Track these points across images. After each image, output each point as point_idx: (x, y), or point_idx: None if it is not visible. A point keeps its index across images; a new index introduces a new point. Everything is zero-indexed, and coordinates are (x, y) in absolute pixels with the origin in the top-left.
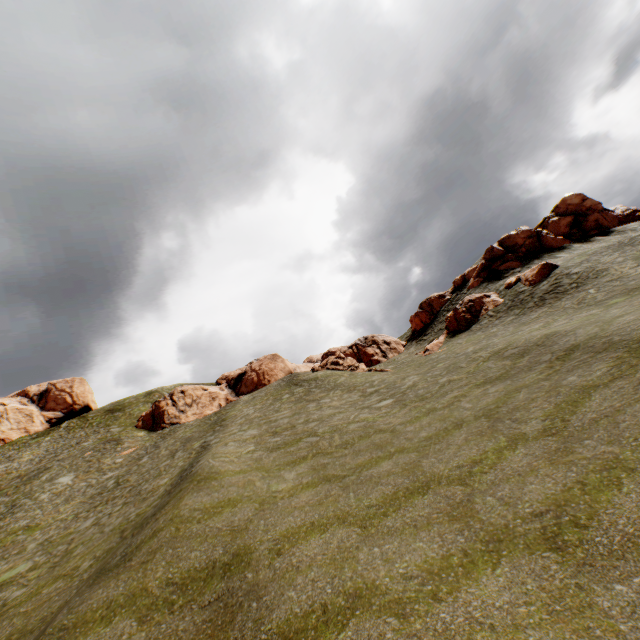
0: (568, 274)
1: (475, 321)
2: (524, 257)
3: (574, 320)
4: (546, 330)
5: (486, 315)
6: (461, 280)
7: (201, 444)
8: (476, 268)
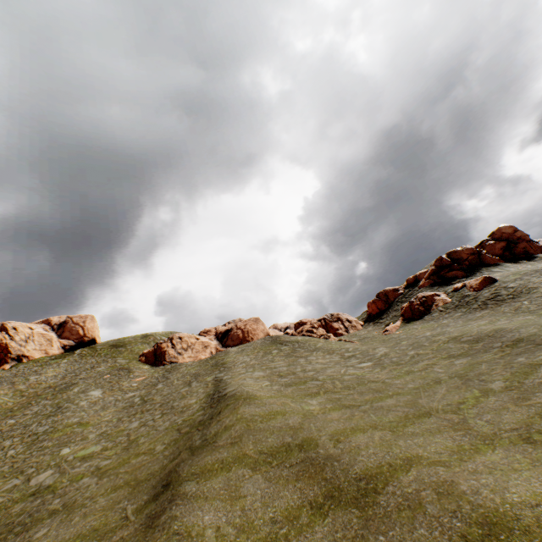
0: (505, 287)
1: (427, 313)
2: (467, 269)
3: (514, 321)
4: (493, 326)
5: (437, 309)
6: (413, 279)
7: (213, 378)
8: (427, 272)
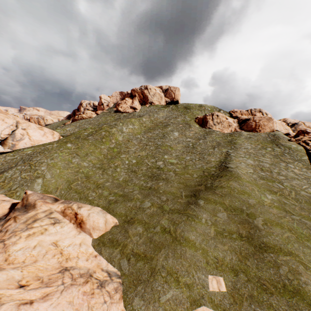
0: None
1: None
2: None
3: None
4: None
5: None
6: None
7: (226, 151)
8: None
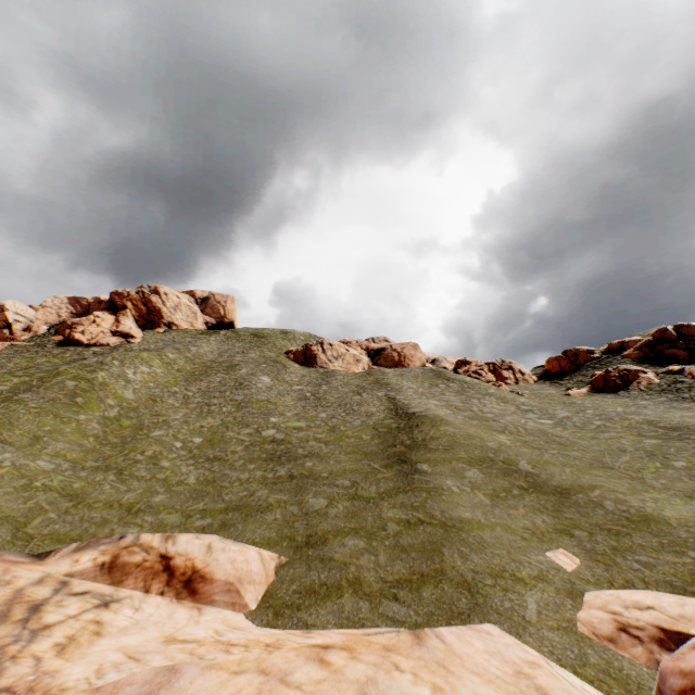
0: None
1: (623, 388)
2: (694, 350)
3: None
4: None
5: (637, 388)
6: (618, 345)
7: (385, 395)
8: (639, 341)
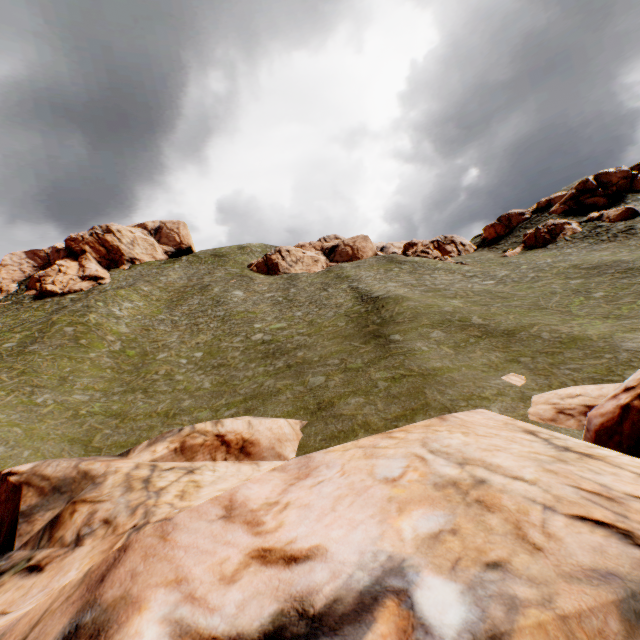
0: None
1: (551, 242)
2: (611, 196)
3: (634, 254)
4: (613, 257)
5: (563, 239)
6: (545, 203)
7: (348, 287)
8: (564, 196)
